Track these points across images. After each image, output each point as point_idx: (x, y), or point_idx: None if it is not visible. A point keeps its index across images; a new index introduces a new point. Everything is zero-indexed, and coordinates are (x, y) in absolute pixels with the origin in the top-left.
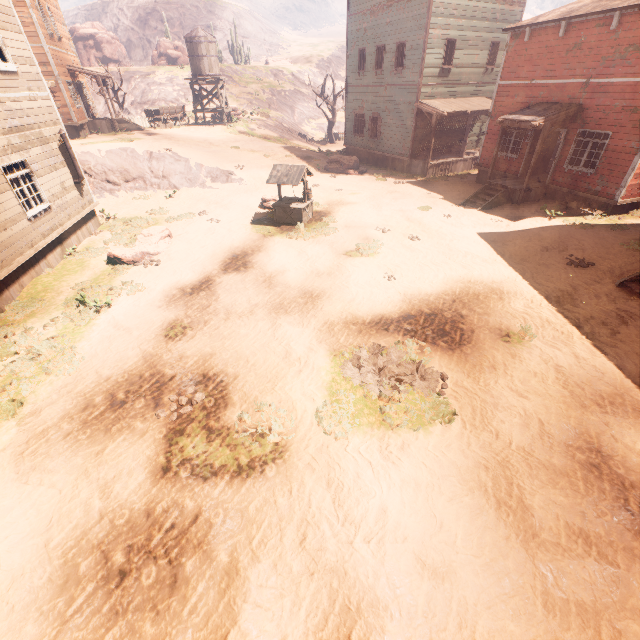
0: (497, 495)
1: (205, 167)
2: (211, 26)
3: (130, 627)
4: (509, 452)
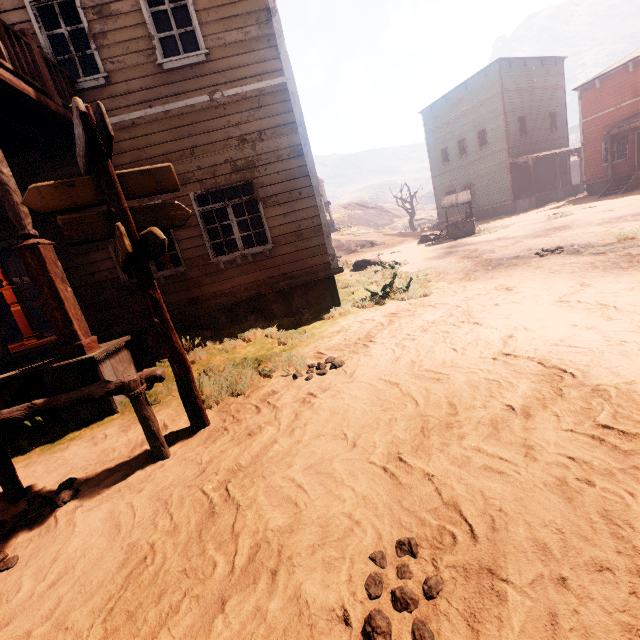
0: None
1: (352, 241)
2: None
3: None
4: None
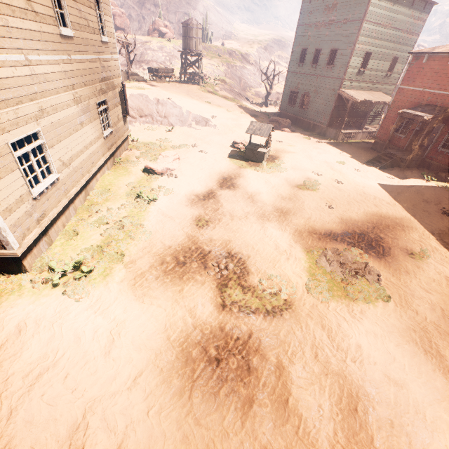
0: (423, 346)
1: (192, 114)
2: (189, 14)
3: (231, 388)
4: (426, 323)
